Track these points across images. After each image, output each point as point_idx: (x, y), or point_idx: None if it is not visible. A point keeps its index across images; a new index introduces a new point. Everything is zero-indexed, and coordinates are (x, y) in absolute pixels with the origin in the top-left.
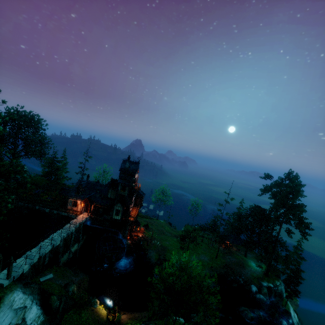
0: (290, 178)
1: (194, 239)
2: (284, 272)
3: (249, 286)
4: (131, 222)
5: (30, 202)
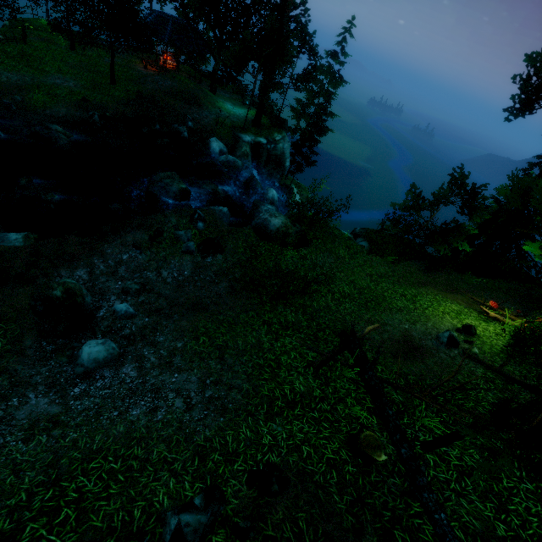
0: None
1: None
2: (297, 129)
3: (206, 143)
4: None
5: None
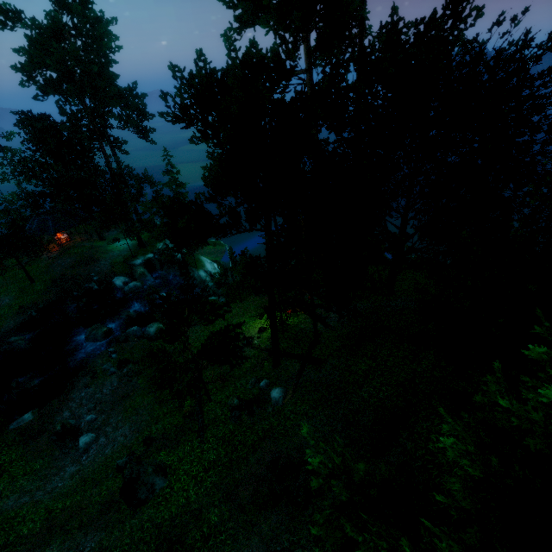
0: (63, 2)
1: None
2: None
3: (112, 283)
4: None
5: None
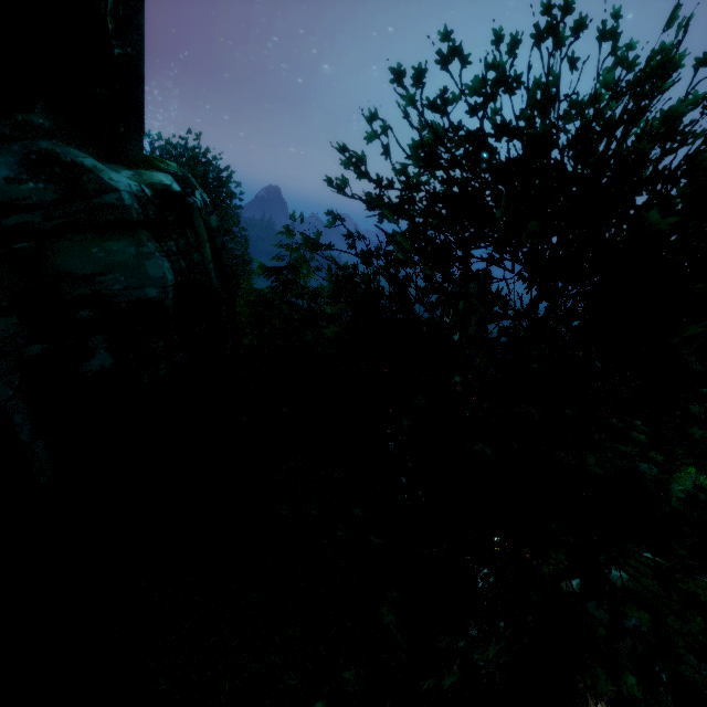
0: None
1: None
2: None
3: None
4: None
5: None
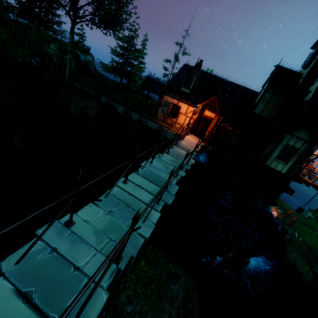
0: None
1: None
2: None
3: None
4: (317, 190)
5: (92, 89)
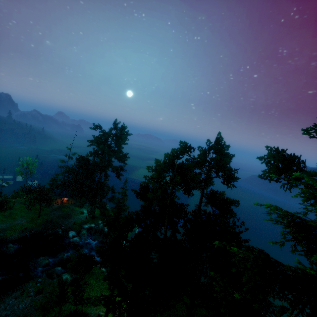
0: (116, 128)
1: (5, 204)
2: None
3: (68, 233)
4: None
5: None
